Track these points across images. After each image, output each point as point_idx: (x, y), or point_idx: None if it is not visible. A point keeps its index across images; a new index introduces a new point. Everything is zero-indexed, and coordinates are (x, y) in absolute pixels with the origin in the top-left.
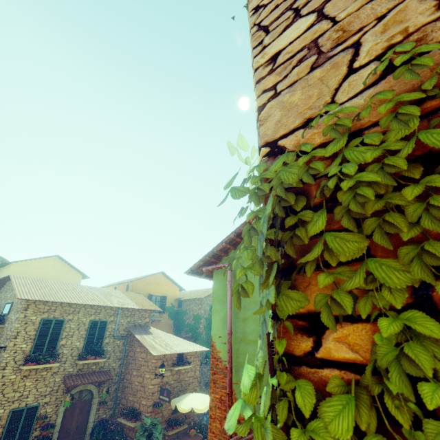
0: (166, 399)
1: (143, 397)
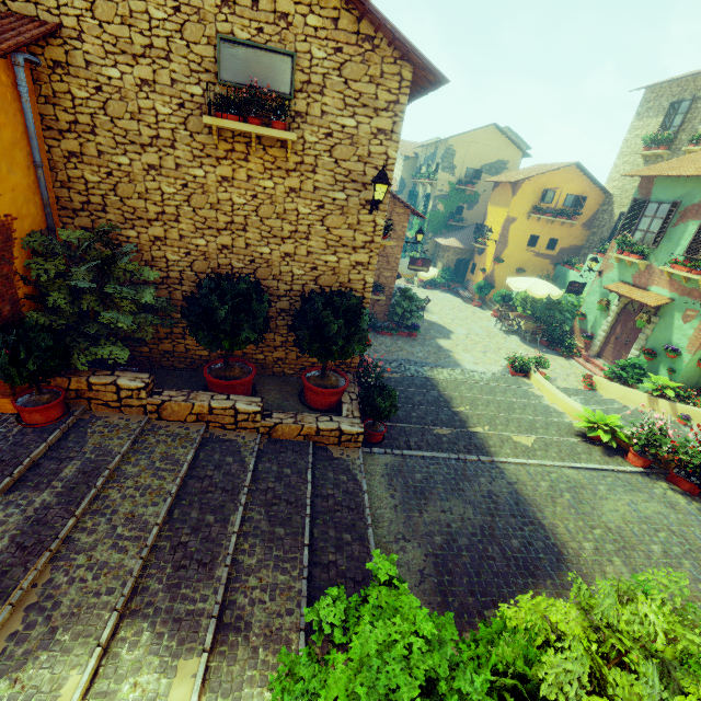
0: (424, 269)
1: (385, 269)
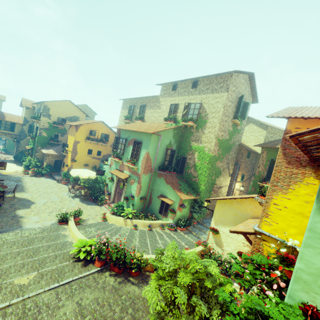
0: (1, 168)
1: None
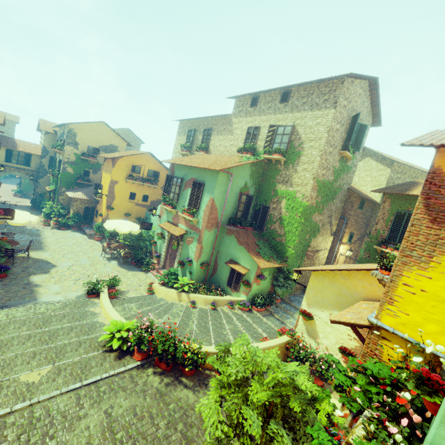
0: (7, 217)
1: None
